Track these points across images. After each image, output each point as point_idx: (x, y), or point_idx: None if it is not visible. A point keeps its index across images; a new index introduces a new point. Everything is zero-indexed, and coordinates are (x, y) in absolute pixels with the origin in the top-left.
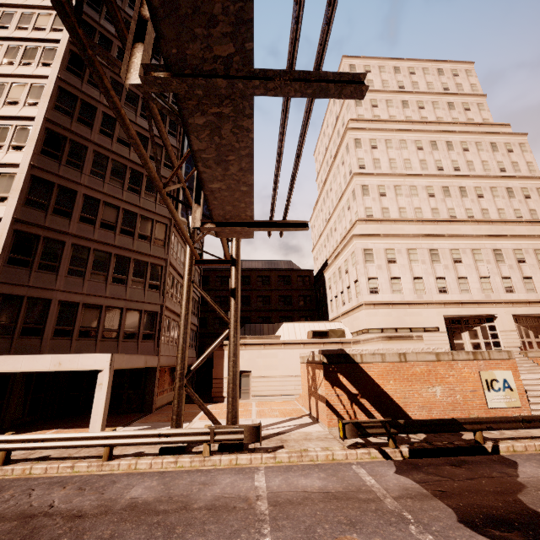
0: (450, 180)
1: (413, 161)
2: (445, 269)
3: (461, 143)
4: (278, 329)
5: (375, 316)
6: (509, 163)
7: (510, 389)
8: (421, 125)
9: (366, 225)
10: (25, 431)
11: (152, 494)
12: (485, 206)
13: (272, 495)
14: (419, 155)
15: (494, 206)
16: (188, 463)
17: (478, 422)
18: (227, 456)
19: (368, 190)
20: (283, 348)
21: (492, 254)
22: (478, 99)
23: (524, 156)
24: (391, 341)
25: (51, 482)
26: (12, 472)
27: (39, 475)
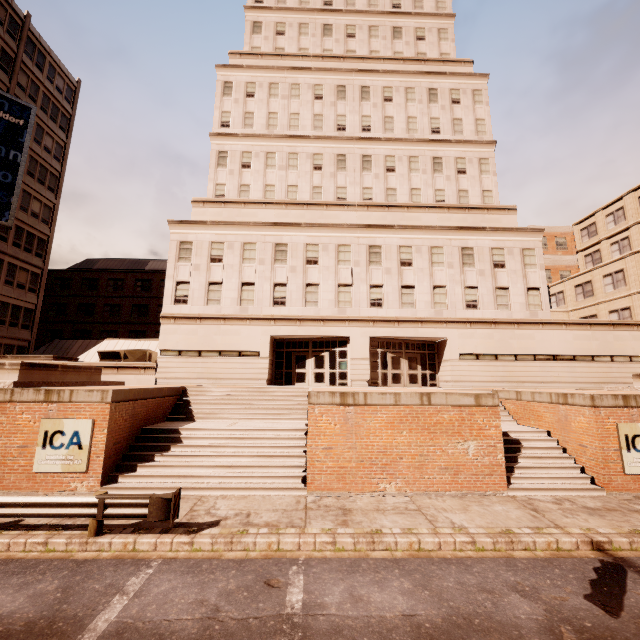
0: (352, 146)
1: (304, 116)
2: (290, 272)
3: (384, 88)
4: (93, 347)
5: (174, 334)
6: (448, 120)
7: (78, 446)
8: (336, 61)
9: (203, 209)
10: None
11: None
12: (394, 184)
13: None
14: (315, 107)
15: (408, 184)
16: None
17: None
18: None
19: (226, 158)
20: None
21: (366, 252)
22: (442, 23)
23: (475, 110)
24: None
25: None
26: None
27: None
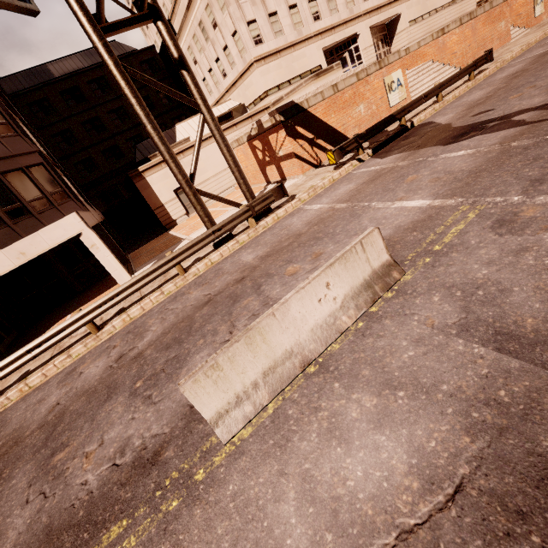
0: None
1: None
2: None
3: None
4: (176, 135)
5: (269, 74)
6: None
7: (401, 86)
8: None
9: None
10: (38, 335)
11: (262, 250)
12: None
13: (337, 202)
14: None
15: None
16: (247, 237)
17: (403, 110)
18: (269, 218)
19: None
20: (201, 148)
21: None
22: None
23: None
24: (319, 78)
25: (168, 302)
26: (115, 328)
27: (141, 314)
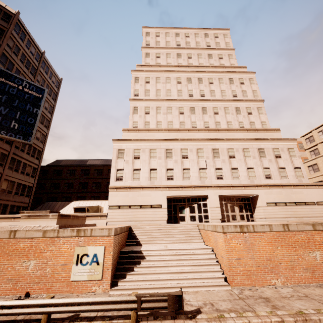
0: (197, 103)
1: (173, 91)
2: (174, 163)
3: (209, 78)
4: (67, 205)
5: (116, 197)
6: (240, 91)
7: (96, 263)
8: (185, 68)
9: (128, 133)
10: None
11: None
12: (218, 120)
13: None
14: (178, 87)
15: (225, 119)
16: None
17: None
18: None
19: (137, 110)
20: None
21: (211, 152)
22: (229, 52)
23: (251, 86)
24: (29, 219)
25: None
26: None
27: None
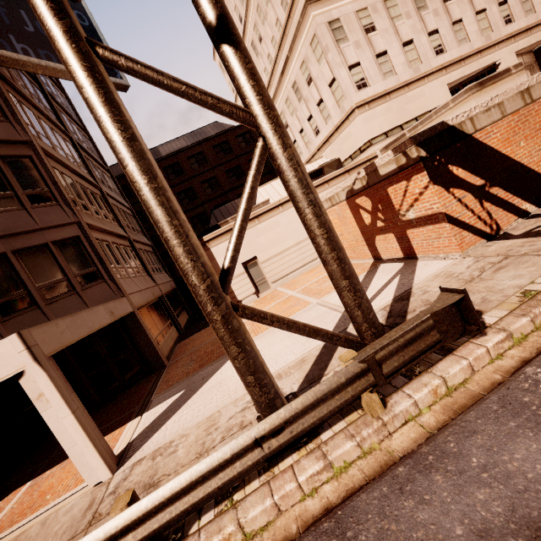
0: None
1: None
2: (435, 17)
3: None
4: (256, 198)
5: (374, 120)
6: None
7: None
8: None
9: None
10: None
11: None
12: None
13: None
14: None
15: None
16: (355, 451)
17: None
18: (422, 389)
19: None
20: (282, 211)
21: None
22: None
23: None
24: (485, 89)
25: None
26: None
27: None
